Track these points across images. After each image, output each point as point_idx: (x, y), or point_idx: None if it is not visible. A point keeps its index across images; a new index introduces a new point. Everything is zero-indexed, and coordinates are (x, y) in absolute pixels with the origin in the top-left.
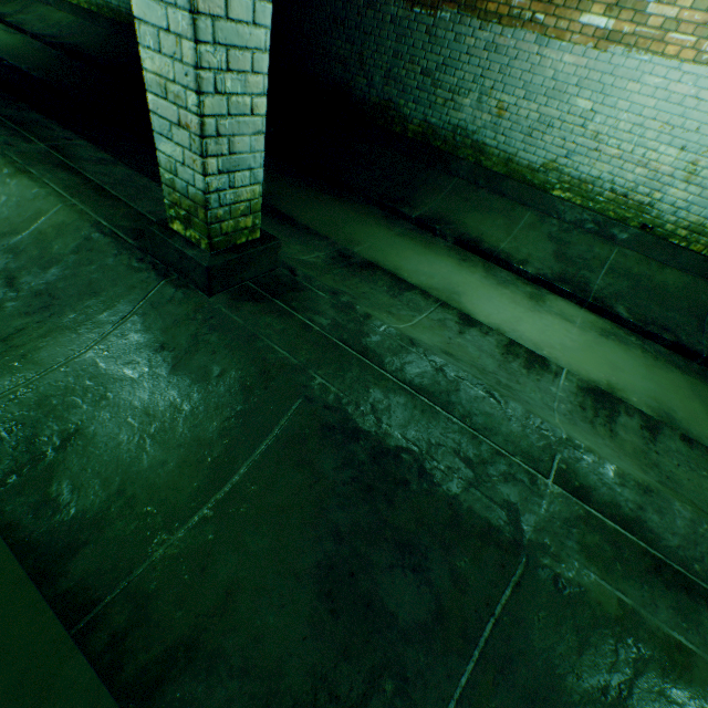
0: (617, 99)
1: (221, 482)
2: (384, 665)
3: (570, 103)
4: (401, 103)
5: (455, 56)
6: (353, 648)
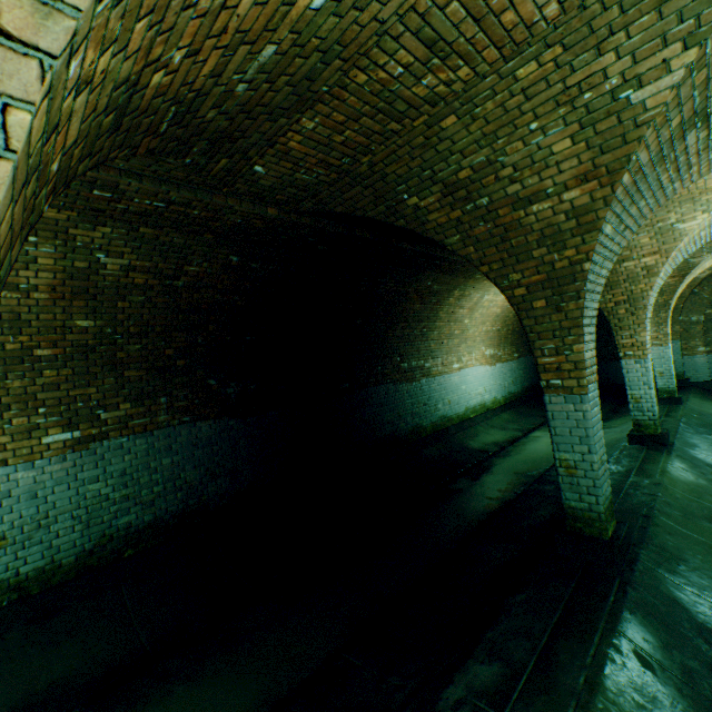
0: (467, 381)
1: None
2: None
3: (461, 388)
4: (421, 422)
5: (431, 393)
6: None
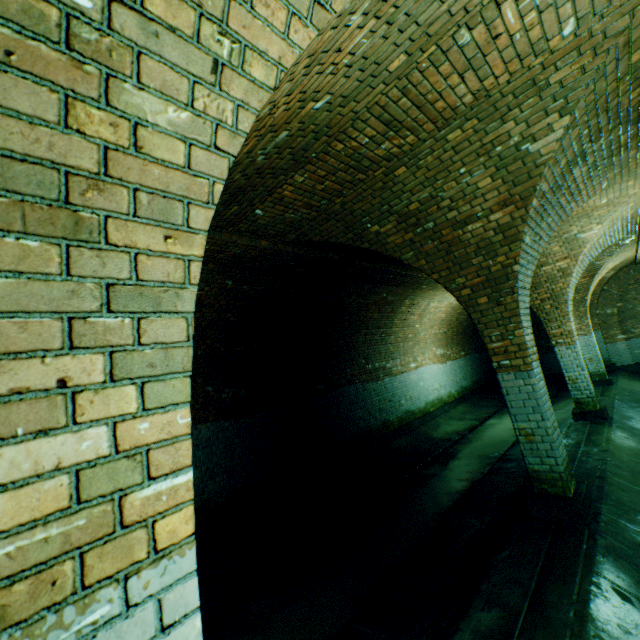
0: (424, 378)
1: None
2: None
3: (419, 385)
4: (388, 417)
5: (394, 390)
6: None
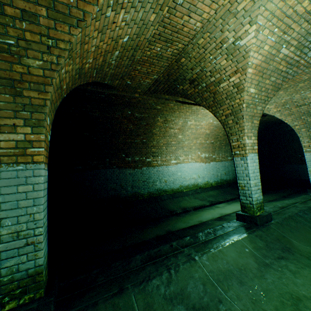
0: (183, 171)
1: None
2: None
3: (177, 174)
4: (139, 191)
5: (150, 175)
6: None
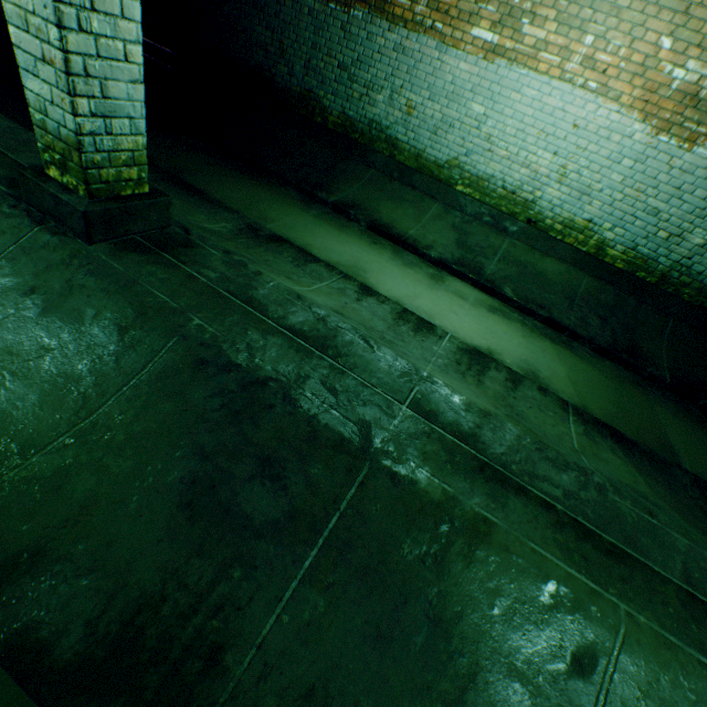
0: (504, 106)
1: (88, 414)
2: (236, 557)
3: (467, 107)
4: (321, 94)
5: (368, 54)
6: (207, 546)
